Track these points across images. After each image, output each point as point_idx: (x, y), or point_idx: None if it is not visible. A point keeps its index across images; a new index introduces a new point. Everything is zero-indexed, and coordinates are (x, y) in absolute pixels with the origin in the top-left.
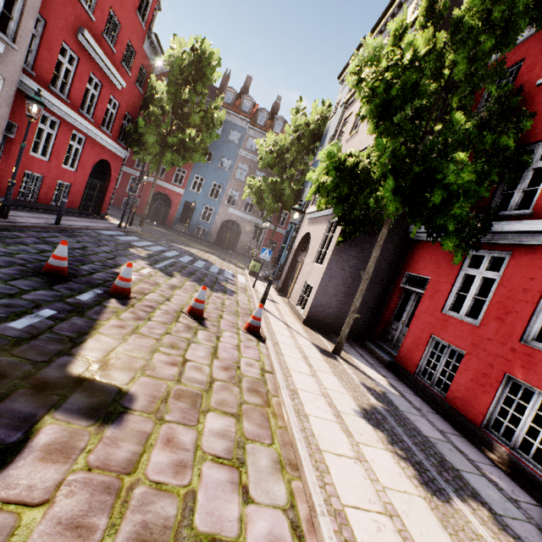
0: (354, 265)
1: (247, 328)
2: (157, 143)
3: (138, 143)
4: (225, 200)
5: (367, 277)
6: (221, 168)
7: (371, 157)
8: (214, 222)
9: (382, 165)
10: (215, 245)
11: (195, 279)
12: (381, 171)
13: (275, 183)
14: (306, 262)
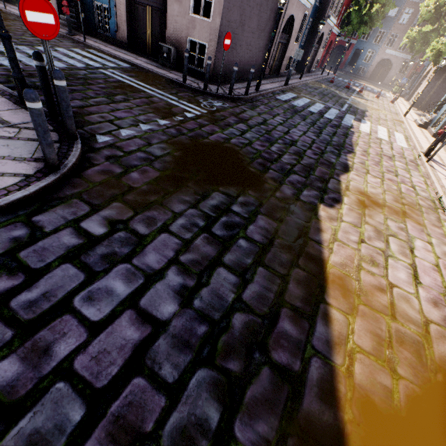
0: (441, 82)
1: (390, 102)
2: (357, 23)
3: (346, 24)
4: (385, 43)
5: (437, 85)
6: (388, 16)
7: (443, 48)
8: (372, 62)
9: (445, 50)
10: (369, 79)
11: (371, 93)
12: (444, 52)
13: (426, 33)
14: (422, 83)
